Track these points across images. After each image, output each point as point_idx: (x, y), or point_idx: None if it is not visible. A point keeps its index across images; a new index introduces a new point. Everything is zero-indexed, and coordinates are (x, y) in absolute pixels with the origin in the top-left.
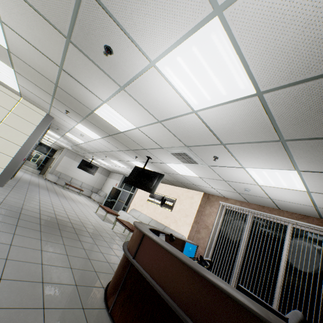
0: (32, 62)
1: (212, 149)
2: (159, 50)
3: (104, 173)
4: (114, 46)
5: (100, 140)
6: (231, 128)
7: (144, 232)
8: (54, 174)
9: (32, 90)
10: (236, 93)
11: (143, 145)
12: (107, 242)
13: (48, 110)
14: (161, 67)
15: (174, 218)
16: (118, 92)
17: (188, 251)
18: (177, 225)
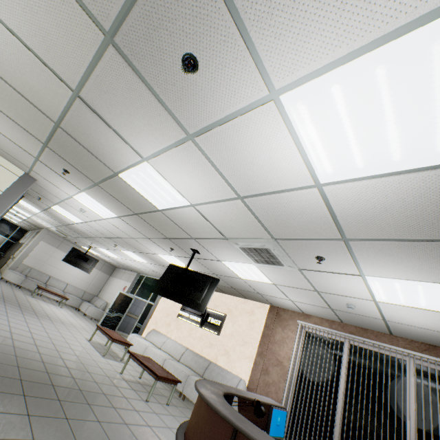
0: (17, 79)
1: (320, 245)
2: (300, 70)
3: (106, 269)
4: (204, 57)
5: (114, 220)
6: (376, 216)
7: (239, 427)
8: (19, 271)
9: (5, 131)
10: (422, 159)
11: (192, 232)
12: (117, 409)
13: (28, 166)
14: (289, 104)
15: (224, 347)
16: (178, 144)
17: (276, 425)
18: (230, 360)
